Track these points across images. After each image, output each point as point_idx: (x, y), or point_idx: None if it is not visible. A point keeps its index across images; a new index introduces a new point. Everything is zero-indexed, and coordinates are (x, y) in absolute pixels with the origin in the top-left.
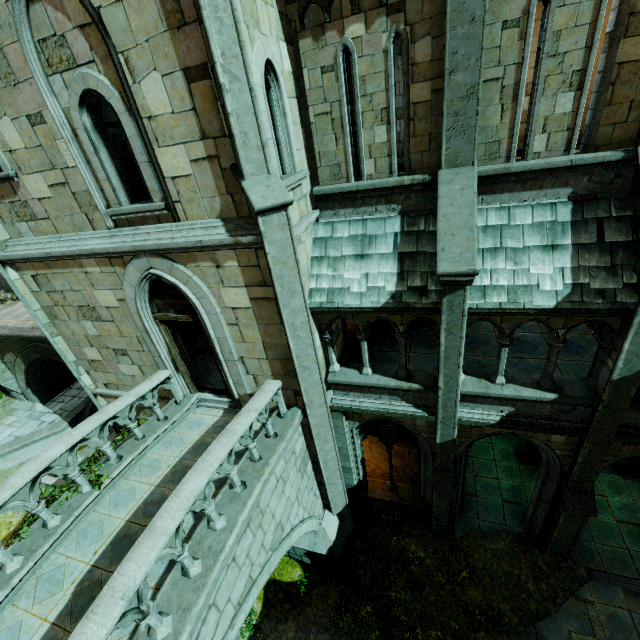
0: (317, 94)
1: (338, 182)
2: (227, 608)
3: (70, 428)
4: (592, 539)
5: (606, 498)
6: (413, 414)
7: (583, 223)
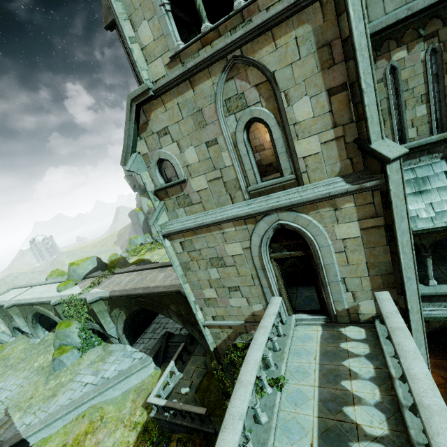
0: None
1: None
2: None
3: (153, 362)
4: None
5: None
6: None
7: None
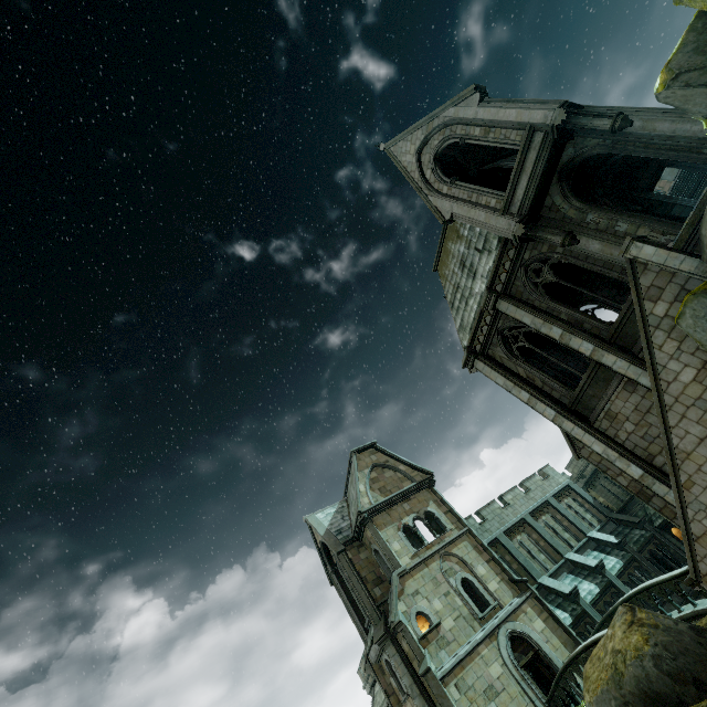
0: None
1: None
2: None
3: None
4: None
5: None
6: None
7: (577, 575)
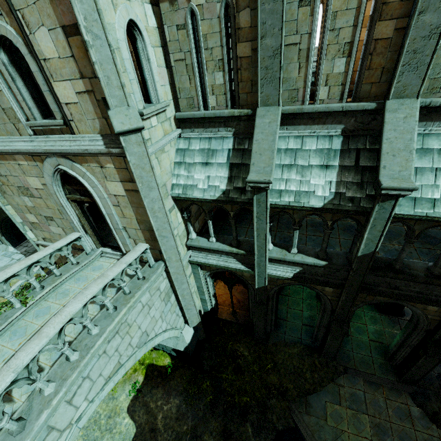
0: (175, 45)
1: (193, 110)
2: (99, 379)
3: None
4: (352, 350)
5: (366, 326)
6: (240, 269)
7: (348, 151)
